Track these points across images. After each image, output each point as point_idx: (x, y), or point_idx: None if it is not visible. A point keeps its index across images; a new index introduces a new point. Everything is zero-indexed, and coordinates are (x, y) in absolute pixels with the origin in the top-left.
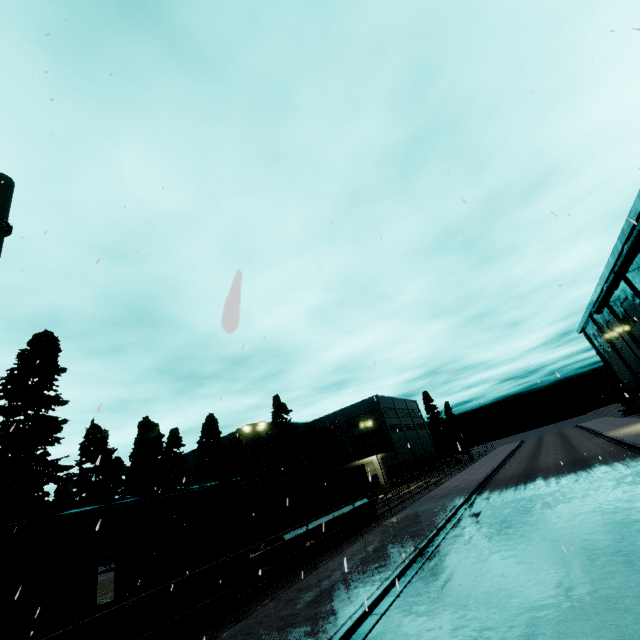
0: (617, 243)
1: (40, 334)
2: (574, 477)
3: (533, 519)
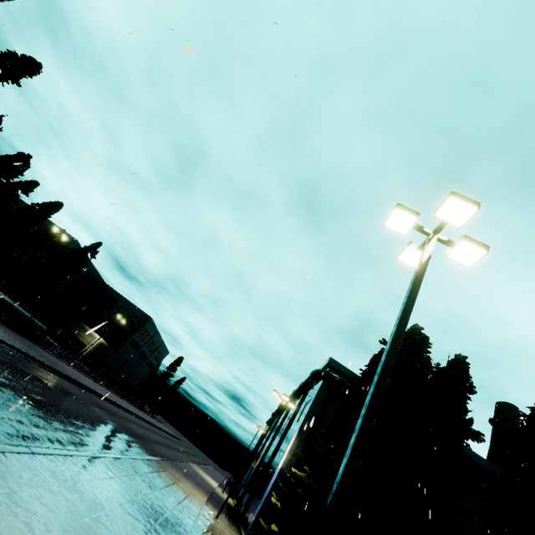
0: None
1: (35, 60)
2: (128, 429)
3: (70, 397)
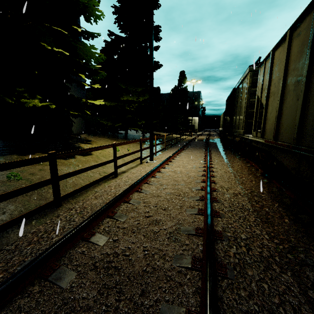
0: None
1: None
2: None
3: None
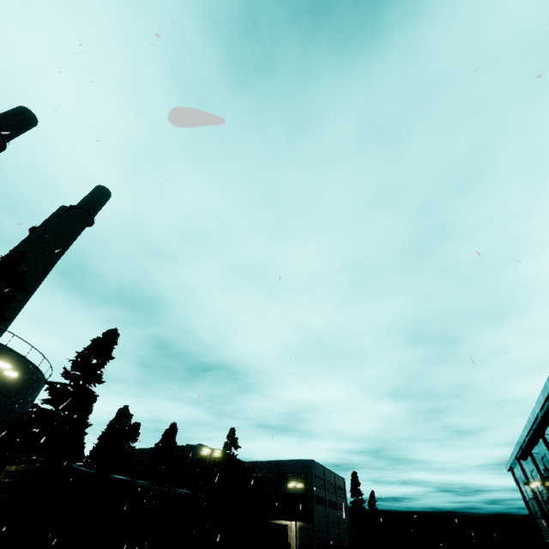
0: (535, 406)
1: (112, 329)
2: None
3: None
